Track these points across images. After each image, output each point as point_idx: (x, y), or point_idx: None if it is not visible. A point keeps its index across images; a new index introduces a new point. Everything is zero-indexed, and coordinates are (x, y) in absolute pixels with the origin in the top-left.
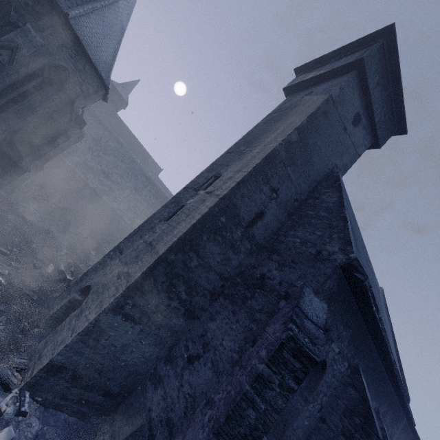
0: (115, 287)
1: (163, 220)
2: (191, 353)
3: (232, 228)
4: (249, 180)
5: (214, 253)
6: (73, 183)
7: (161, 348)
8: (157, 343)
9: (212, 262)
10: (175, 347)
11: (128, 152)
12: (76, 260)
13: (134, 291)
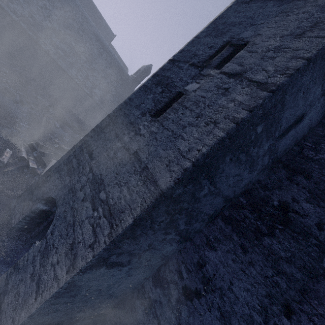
0: (90, 225)
1: (148, 113)
2: (187, 284)
3: (263, 141)
4: (324, 56)
5: (230, 176)
6: (22, 42)
7: (150, 271)
8: (146, 270)
9: (223, 187)
10: (164, 267)
11: (78, 7)
12: (39, 138)
13: (122, 241)
